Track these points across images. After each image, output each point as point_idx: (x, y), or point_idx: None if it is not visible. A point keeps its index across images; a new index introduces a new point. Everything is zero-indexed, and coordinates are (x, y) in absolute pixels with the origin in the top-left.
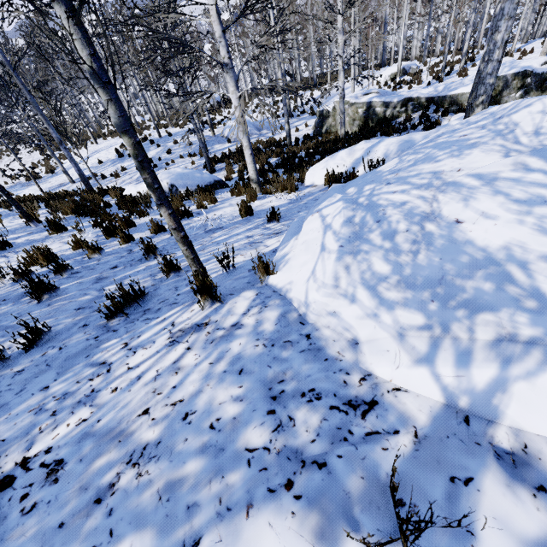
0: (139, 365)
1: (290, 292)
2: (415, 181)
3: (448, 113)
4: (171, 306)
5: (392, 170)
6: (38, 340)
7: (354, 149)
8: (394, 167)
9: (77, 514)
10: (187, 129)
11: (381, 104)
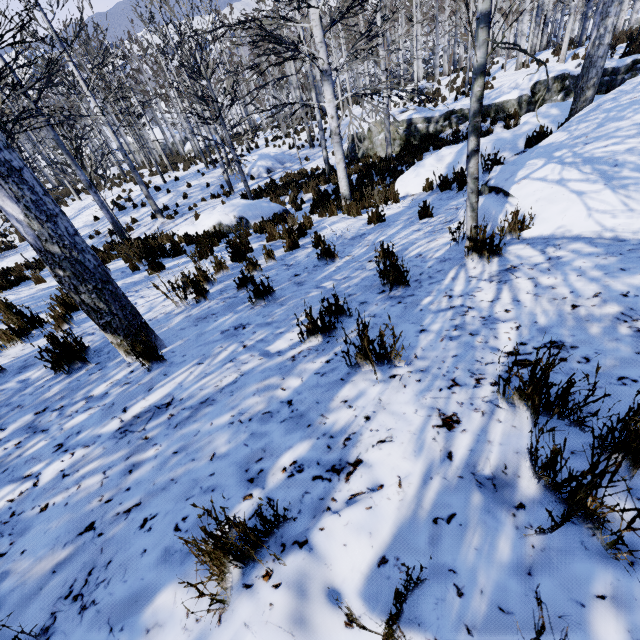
0: (498, 297)
1: (570, 232)
2: (622, 134)
3: (497, 121)
4: (440, 272)
5: (574, 137)
6: (338, 316)
7: (441, 155)
8: (571, 135)
9: (639, 346)
10: (194, 171)
11: (423, 120)
